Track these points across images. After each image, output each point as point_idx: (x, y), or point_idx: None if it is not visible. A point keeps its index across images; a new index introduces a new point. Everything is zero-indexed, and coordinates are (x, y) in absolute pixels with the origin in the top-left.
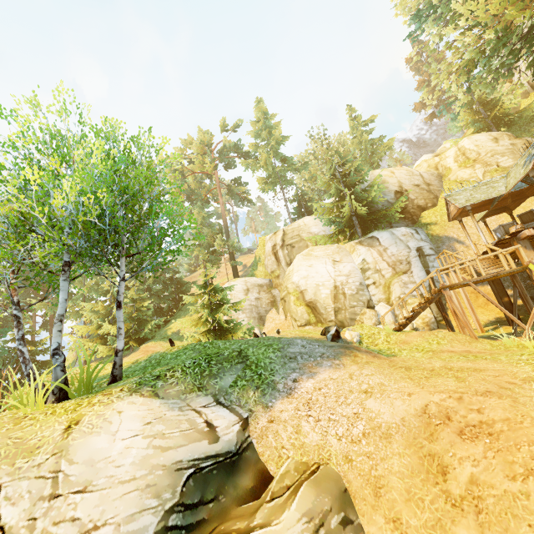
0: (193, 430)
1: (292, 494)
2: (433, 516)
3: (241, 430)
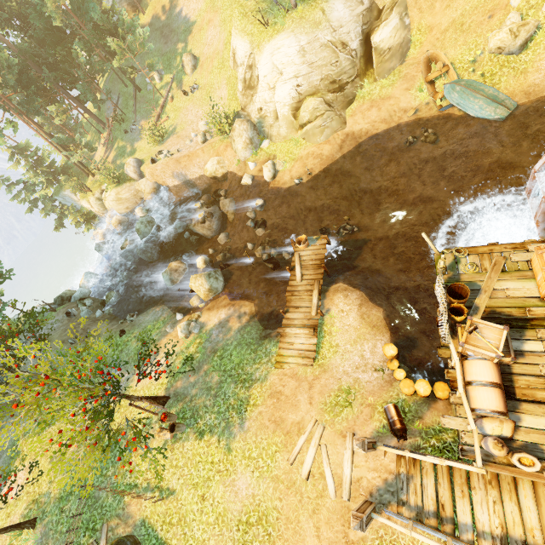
0: (357, 3)
1: (392, 12)
2: (431, 3)
3: None
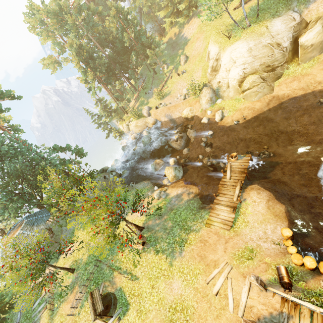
0: (291, 20)
1: (316, 23)
2: None
3: (300, 16)
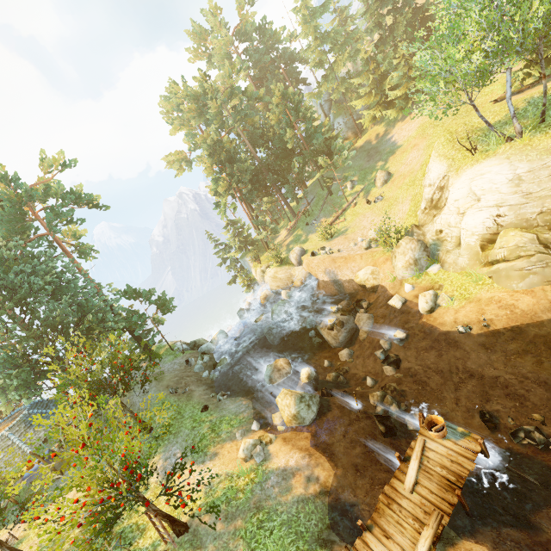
0: None
1: None
2: None
3: None
